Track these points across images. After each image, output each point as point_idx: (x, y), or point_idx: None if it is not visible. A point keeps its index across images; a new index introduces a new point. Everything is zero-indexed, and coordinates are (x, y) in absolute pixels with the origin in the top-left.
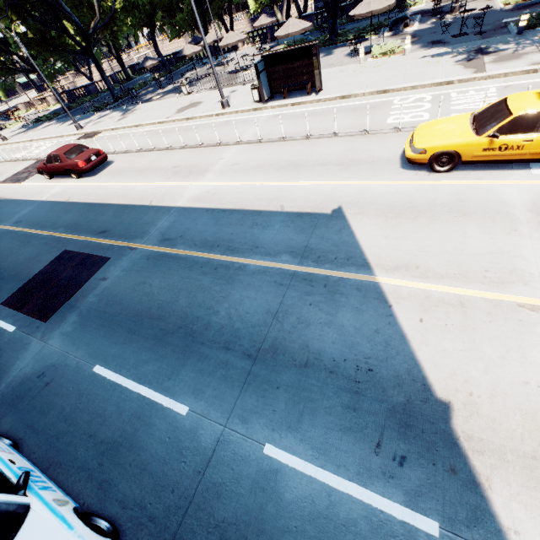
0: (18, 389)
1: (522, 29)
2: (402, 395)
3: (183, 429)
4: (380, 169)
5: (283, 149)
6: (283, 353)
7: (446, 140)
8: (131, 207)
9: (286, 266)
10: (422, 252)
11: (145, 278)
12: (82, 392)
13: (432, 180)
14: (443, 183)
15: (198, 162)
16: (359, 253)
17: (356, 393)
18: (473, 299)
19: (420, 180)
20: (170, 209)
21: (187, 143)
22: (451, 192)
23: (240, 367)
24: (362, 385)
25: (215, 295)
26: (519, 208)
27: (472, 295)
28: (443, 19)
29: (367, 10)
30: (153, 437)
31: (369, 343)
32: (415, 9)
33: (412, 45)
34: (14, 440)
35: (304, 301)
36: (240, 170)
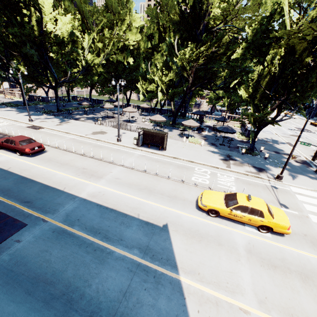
0: None
1: (243, 153)
2: None
3: None
4: (187, 205)
5: (144, 178)
6: None
7: (214, 204)
8: (50, 188)
9: (135, 257)
10: (201, 264)
11: (48, 246)
12: None
13: (208, 220)
14: (212, 223)
15: (98, 170)
16: (173, 257)
17: None
18: (221, 300)
19: (203, 218)
20: (75, 197)
21: (94, 155)
22: (215, 229)
23: None
24: None
25: (91, 271)
26: (241, 247)
27: (221, 298)
28: (216, 134)
29: (189, 124)
30: None
31: None
32: (206, 124)
33: (204, 141)
34: None
35: (142, 286)
36: (120, 183)
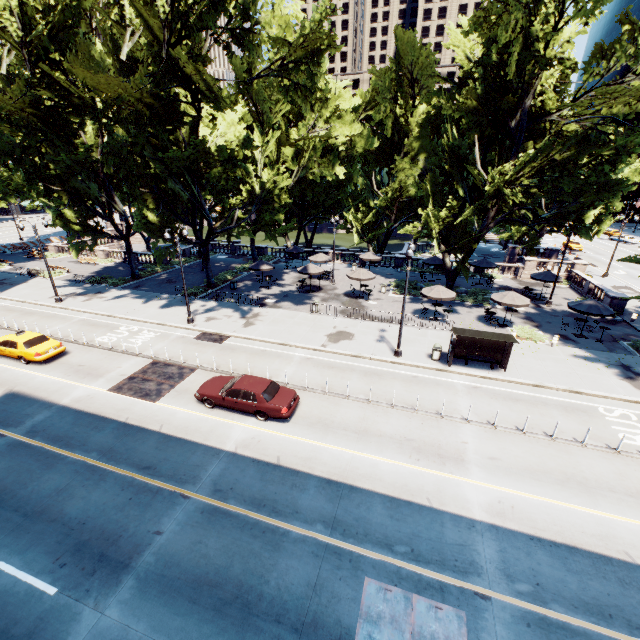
0: None
1: None
2: None
3: None
4: None
5: (536, 449)
6: None
7: None
8: (406, 505)
9: None
10: None
11: None
12: None
13: None
14: None
15: (436, 439)
16: None
17: None
18: None
19: None
20: (472, 523)
21: (388, 398)
22: None
23: None
24: None
25: None
26: None
27: None
28: (542, 308)
29: (513, 303)
30: None
31: None
32: (497, 282)
33: (541, 331)
34: None
35: None
36: (512, 472)
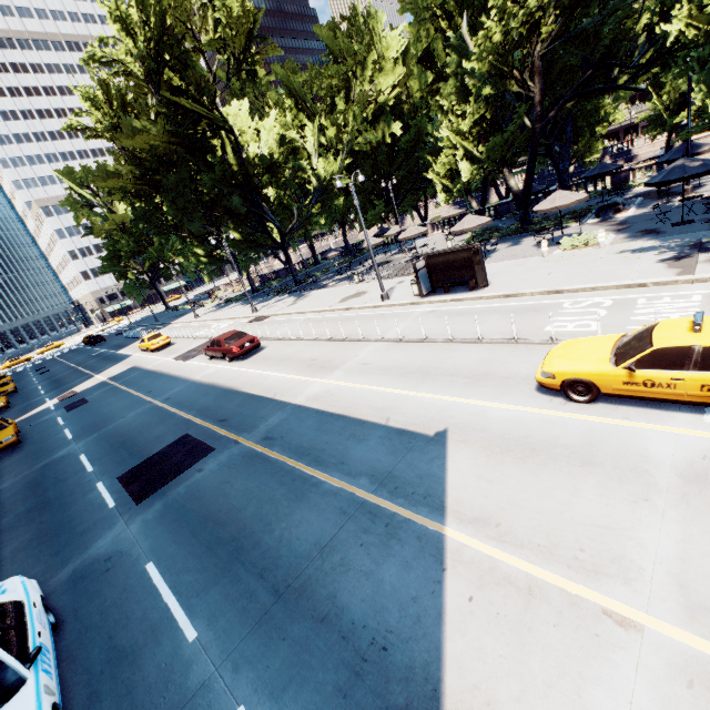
0: (86, 568)
1: None
2: (404, 695)
3: (181, 657)
4: (511, 388)
5: (420, 352)
6: (307, 598)
7: (577, 366)
8: (256, 398)
9: (359, 491)
10: (512, 506)
11: (232, 476)
12: (127, 587)
13: (565, 412)
14: (577, 417)
15: (334, 357)
16: (441, 492)
17: (356, 674)
18: (547, 586)
19: (551, 410)
20: (286, 405)
21: (335, 334)
22: (583, 431)
23: (262, 602)
24: (367, 665)
25: (279, 510)
26: (664, 468)
27: (548, 581)
28: (669, 203)
29: (551, 206)
30: (154, 657)
31: (400, 613)
32: (639, 190)
33: (616, 234)
34: (58, 621)
35: (357, 539)
36: (368, 371)
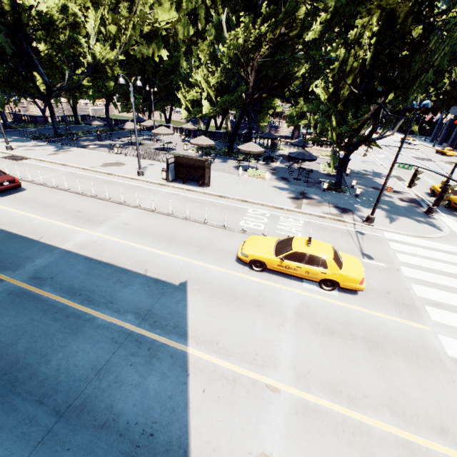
0: None
1: (325, 189)
2: None
3: None
4: (223, 258)
5: (167, 222)
6: (88, 412)
7: (259, 253)
8: (19, 238)
9: (127, 325)
10: (224, 331)
11: None
12: None
13: (250, 276)
14: (255, 279)
15: (99, 213)
16: (184, 324)
17: None
18: (242, 376)
19: (243, 274)
20: (54, 249)
21: (98, 193)
22: (257, 288)
23: (44, 424)
24: (140, 449)
25: (55, 343)
26: (289, 309)
27: (243, 373)
28: (293, 165)
29: (247, 149)
30: None
31: (161, 408)
32: (281, 152)
33: (272, 175)
34: None
35: (127, 361)
36: (129, 230)
